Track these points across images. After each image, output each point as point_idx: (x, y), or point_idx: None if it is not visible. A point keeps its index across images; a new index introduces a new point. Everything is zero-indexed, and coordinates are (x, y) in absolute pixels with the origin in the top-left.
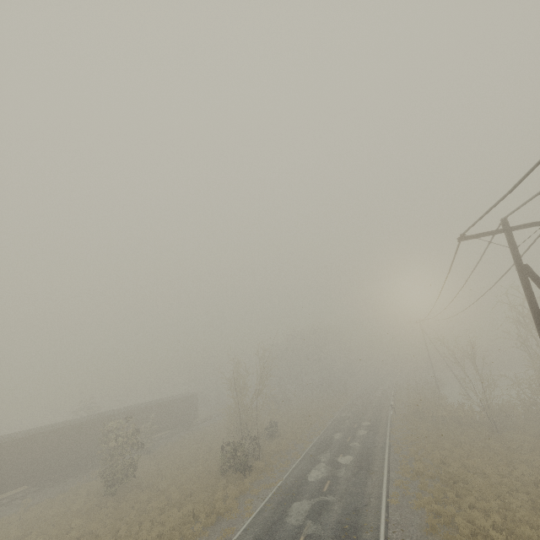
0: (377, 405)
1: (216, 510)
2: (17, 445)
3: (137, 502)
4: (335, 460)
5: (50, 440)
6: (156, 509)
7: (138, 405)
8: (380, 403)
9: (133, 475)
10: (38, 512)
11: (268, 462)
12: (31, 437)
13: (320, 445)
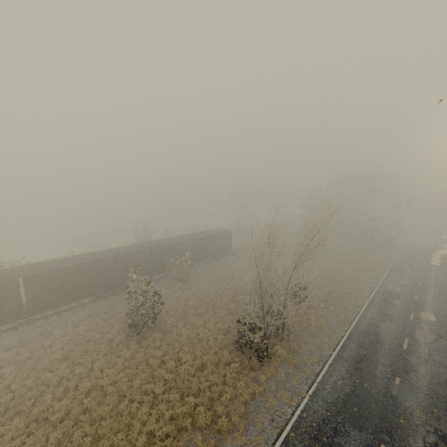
0: (439, 283)
1: (217, 427)
2: (64, 272)
3: (151, 356)
4: (388, 388)
5: (94, 268)
6: (164, 376)
7: (175, 239)
8: (444, 281)
9: (154, 322)
10: (87, 326)
11: (292, 348)
12: (76, 266)
13: (361, 338)
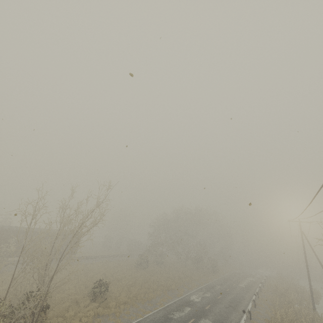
0: (235, 298)
1: None
2: None
3: None
4: None
5: None
6: None
7: (14, 227)
8: (240, 297)
9: None
10: None
11: None
12: None
13: None
